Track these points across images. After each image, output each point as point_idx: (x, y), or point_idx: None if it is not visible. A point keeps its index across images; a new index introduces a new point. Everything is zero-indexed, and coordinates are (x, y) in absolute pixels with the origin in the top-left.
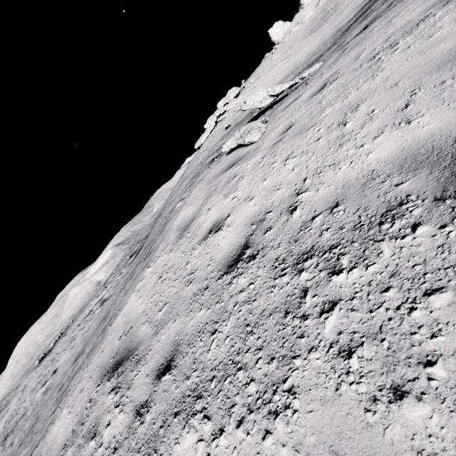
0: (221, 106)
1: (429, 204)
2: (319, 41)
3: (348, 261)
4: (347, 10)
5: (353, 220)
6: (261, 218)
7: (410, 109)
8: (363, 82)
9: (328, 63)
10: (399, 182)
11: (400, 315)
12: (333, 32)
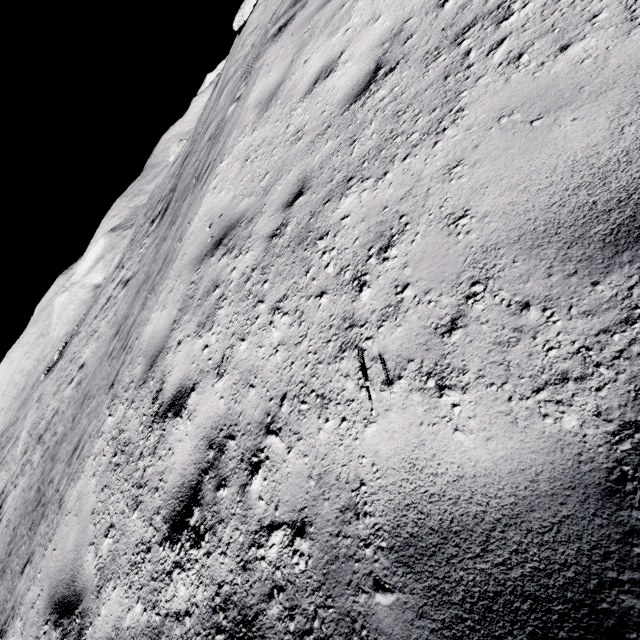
0: None
1: None
2: None
3: (520, 4)
4: None
5: None
6: (397, 31)
7: None
8: None
9: None
10: None
11: (574, 6)
12: None
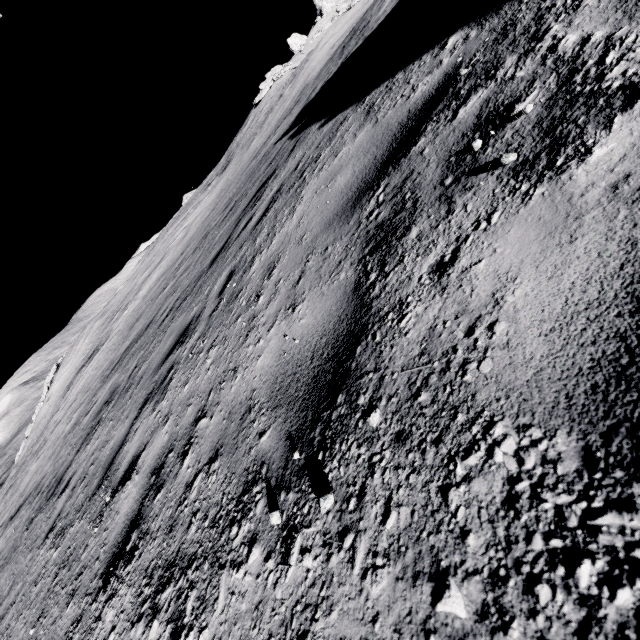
0: (271, 75)
1: None
2: None
3: None
4: None
5: None
6: None
7: None
8: None
9: None
10: None
11: None
12: None
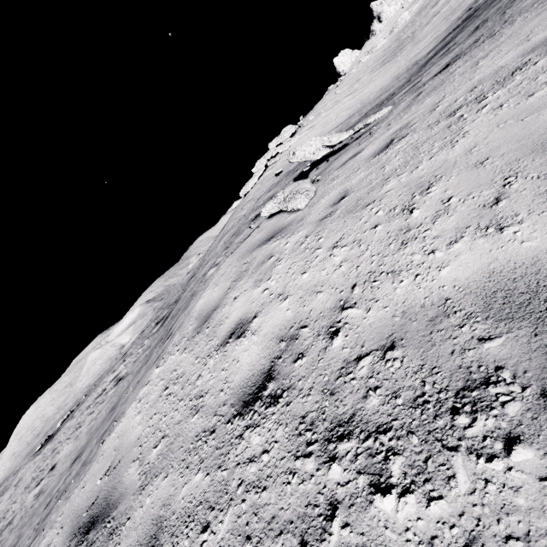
0: (273, 147)
1: (533, 401)
2: (392, 75)
3: (400, 472)
4: (426, 39)
5: (414, 386)
6: (293, 333)
7: (501, 207)
8: (438, 148)
9: (399, 108)
10: (484, 334)
11: None
12: (409, 65)
